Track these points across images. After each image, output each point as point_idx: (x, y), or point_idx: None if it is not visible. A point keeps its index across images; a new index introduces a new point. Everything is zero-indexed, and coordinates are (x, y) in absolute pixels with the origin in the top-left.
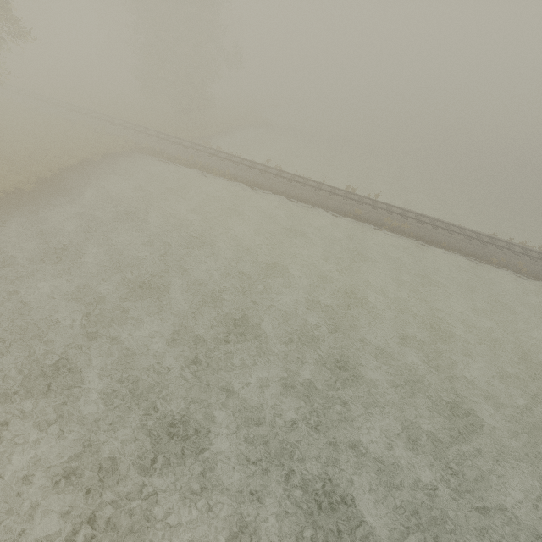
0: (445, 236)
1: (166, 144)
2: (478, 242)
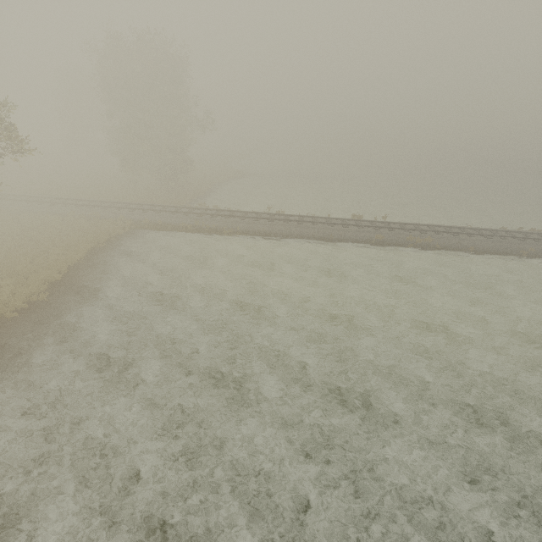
0: (468, 240)
1: (165, 215)
2: (499, 239)
